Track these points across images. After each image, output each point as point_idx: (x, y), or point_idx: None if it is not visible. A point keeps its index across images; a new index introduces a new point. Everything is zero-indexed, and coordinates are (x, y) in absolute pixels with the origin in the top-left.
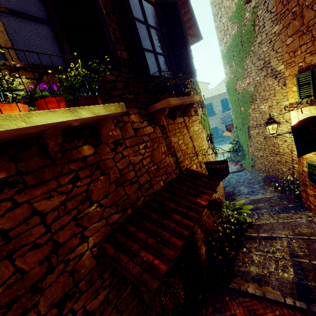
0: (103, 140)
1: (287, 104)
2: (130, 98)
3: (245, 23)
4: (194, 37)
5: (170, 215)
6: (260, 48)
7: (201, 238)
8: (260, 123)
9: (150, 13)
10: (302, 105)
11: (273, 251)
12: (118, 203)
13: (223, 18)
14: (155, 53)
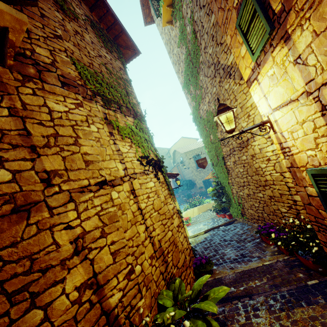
0: None
1: (252, 102)
2: None
3: (189, 38)
4: (128, 49)
5: None
6: (206, 53)
7: None
8: (233, 146)
9: None
10: (261, 65)
11: None
12: None
13: (174, 49)
14: None
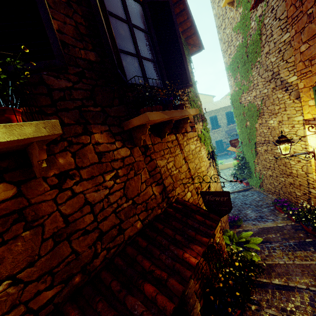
0: (36, 173)
1: (300, 120)
2: (95, 111)
3: (251, 33)
4: (195, 47)
5: (140, 284)
6: (267, 58)
7: (196, 290)
8: (268, 139)
9: (136, 11)
10: None
11: (291, 309)
12: (56, 269)
13: (227, 29)
14: (139, 57)
